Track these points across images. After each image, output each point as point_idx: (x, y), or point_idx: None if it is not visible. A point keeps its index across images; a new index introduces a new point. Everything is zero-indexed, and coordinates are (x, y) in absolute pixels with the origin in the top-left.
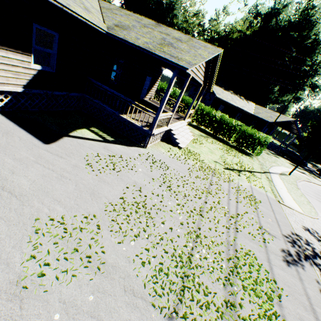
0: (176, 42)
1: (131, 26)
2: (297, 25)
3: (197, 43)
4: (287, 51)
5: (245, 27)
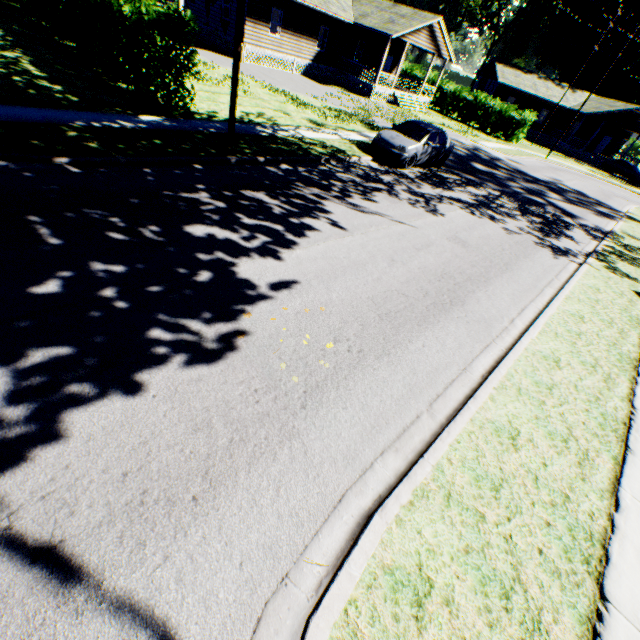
0: (398, 20)
1: (370, 14)
2: None
3: (419, 16)
4: None
5: None
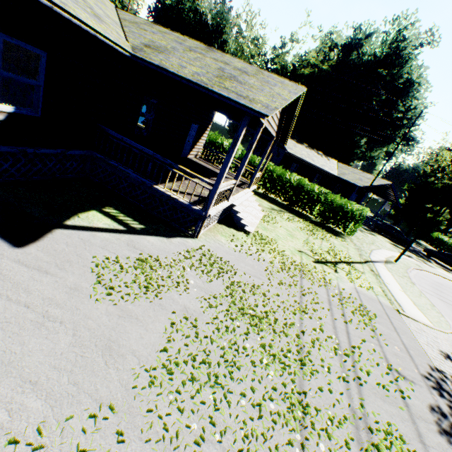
0: (241, 75)
1: (170, 48)
2: (385, 60)
3: (270, 77)
4: (374, 93)
5: (320, 60)
